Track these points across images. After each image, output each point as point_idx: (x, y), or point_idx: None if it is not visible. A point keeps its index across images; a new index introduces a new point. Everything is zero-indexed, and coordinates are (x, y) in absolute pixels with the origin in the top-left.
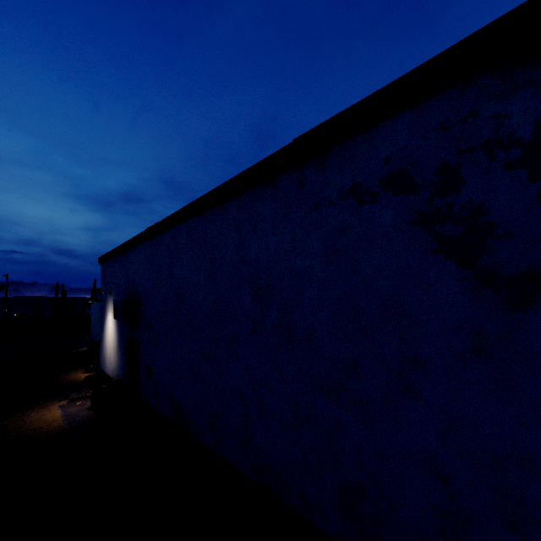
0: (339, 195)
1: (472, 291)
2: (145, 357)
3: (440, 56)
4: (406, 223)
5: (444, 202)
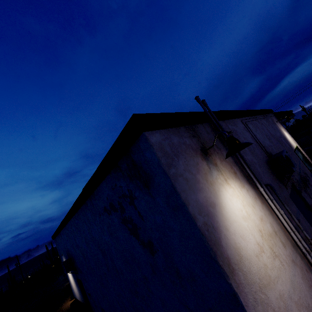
0: (103, 211)
1: (143, 248)
2: (85, 287)
3: (99, 166)
4: (121, 223)
5: (124, 215)
